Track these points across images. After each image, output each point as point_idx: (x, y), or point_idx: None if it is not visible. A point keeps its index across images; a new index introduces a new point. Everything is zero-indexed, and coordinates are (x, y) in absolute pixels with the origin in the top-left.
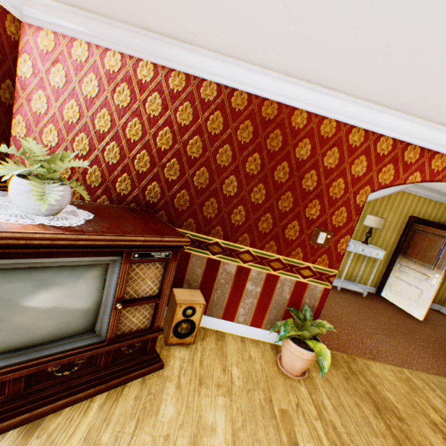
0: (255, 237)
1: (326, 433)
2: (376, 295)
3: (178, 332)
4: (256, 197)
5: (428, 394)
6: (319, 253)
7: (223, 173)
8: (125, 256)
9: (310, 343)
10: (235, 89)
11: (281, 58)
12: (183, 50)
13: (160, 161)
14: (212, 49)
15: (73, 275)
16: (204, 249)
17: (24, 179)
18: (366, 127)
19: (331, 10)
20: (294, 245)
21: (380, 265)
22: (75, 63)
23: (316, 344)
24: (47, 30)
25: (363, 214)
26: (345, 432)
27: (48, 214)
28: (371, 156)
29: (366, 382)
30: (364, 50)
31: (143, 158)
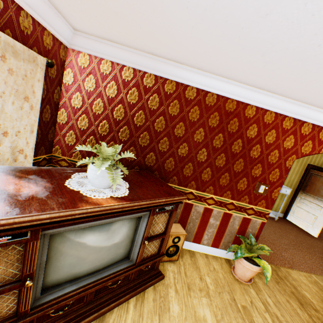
0: (217, 188)
1: (273, 321)
2: (283, 219)
3: (168, 253)
4: (219, 162)
5: None
6: (259, 199)
7: (197, 147)
8: (152, 211)
9: (256, 260)
10: (208, 92)
11: (246, 76)
12: (176, 67)
13: (156, 138)
14: (197, 67)
15: (123, 225)
16: None
17: (95, 165)
18: (295, 116)
19: (294, 60)
20: (243, 194)
21: (286, 198)
22: (102, 74)
23: (260, 261)
24: (84, 53)
25: None
26: (284, 320)
27: (109, 187)
28: (297, 135)
29: (290, 285)
30: (308, 79)
31: (145, 137)
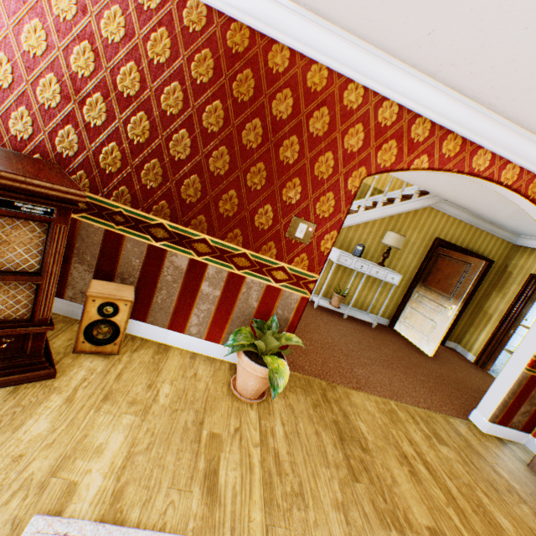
0: (214, 221)
1: (263, 461)
2: (388, 328)
3: (93, 336)
4: (216, 165)
5: (409, 427)
6: (298, 251)
7: (171, 125)
8: None
9: (269, 358)
10: None
11: None
12: None
13: (77, 94)
14: None
15: None
16: (144, 232)
17: None
18: (366, 82)
19: None
20: (266, 238)
21: (397, 294)
22: None
23: (276, 360)
24: None
25: (383, 230)
26: (289, 461)
27: None
28: (371, 126)
29: (338, 411)
30: None
31: (51, 86)
